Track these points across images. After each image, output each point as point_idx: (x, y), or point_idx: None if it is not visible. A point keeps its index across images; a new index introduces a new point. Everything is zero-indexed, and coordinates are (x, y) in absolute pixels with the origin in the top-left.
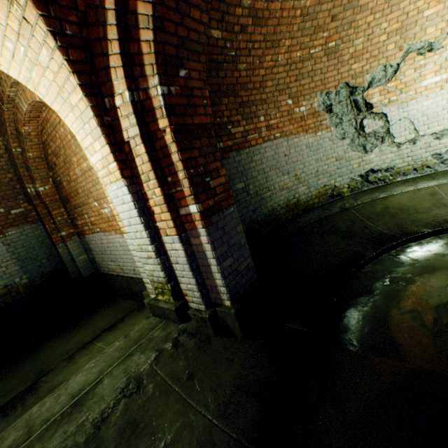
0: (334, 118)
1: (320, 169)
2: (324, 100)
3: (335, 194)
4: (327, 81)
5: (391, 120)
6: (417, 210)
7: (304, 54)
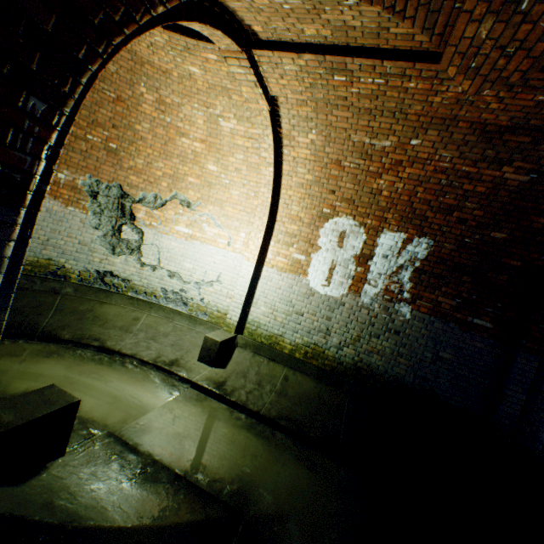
0: (97, 206)
1: (55, 241)
2: (93, 184)
3: (61, 274)
4: (103, 172)
5: (147, 240)
6: (106, 324)
7: (80, 133)
